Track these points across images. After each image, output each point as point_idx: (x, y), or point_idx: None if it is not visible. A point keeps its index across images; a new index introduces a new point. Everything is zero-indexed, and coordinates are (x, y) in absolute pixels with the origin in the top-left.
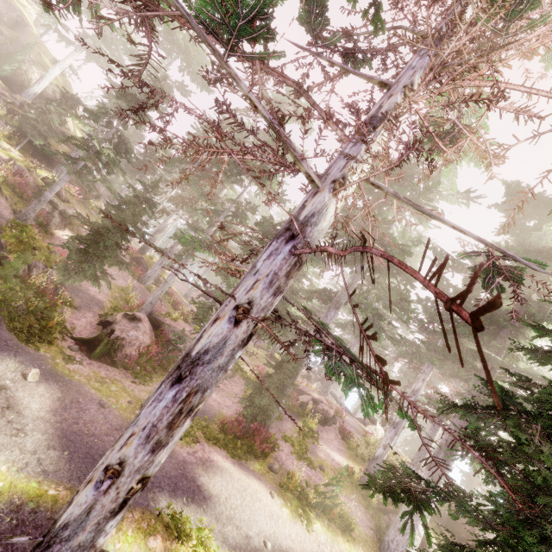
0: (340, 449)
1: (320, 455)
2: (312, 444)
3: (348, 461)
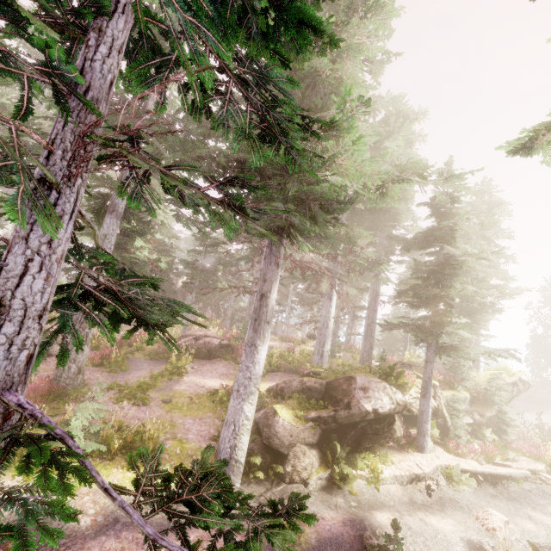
0: (225, 374)
1: (177, 389)
2: (171, 381)
3: (231, 382)
